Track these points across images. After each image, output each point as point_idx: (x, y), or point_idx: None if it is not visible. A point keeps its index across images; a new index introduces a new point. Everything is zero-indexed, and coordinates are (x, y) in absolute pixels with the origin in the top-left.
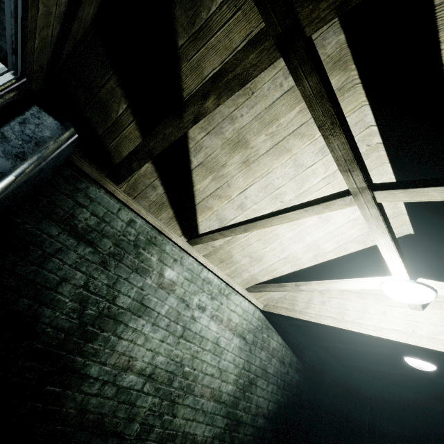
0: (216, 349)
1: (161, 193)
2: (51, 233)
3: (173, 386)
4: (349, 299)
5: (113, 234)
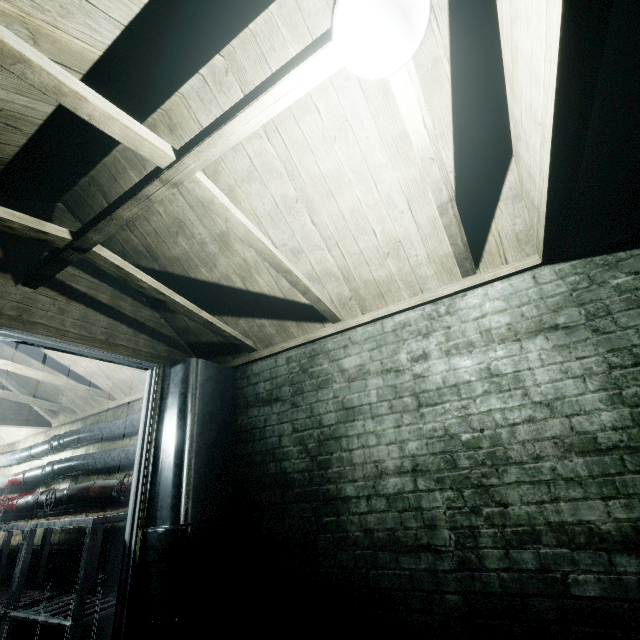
0: (499, 384)
1: (269, 323)
2: (256, 414)
3: (460, 467)
4: (519, 88)
5: (285, 380)
